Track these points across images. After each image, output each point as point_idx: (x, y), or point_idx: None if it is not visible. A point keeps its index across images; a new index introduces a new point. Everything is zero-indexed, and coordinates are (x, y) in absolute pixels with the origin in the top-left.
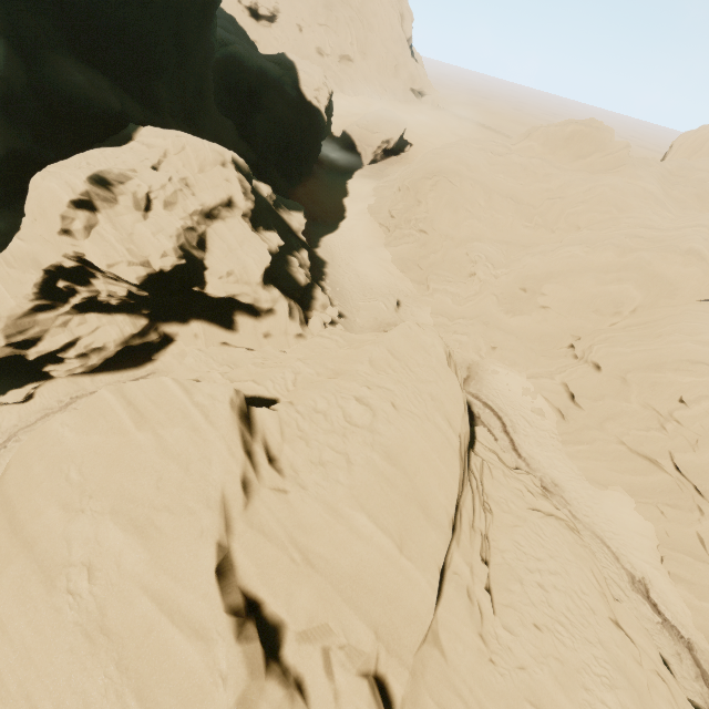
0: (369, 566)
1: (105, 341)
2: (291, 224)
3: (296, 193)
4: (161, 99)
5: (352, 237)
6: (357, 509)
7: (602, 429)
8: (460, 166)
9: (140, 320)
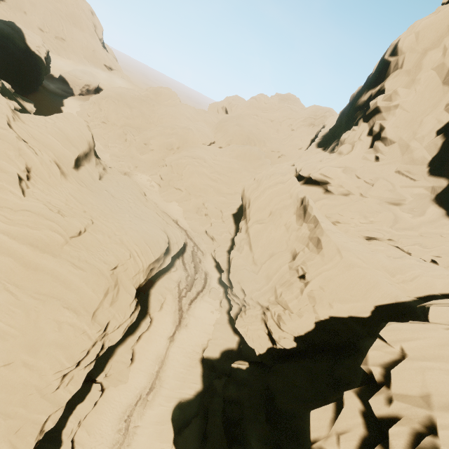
0: (52, 144)
1: None
2: (26, 107)
3: (28, 97)
4: None
5: None
6: (49, 134)
7: (169, 185)
8: (117, 96)
9: None
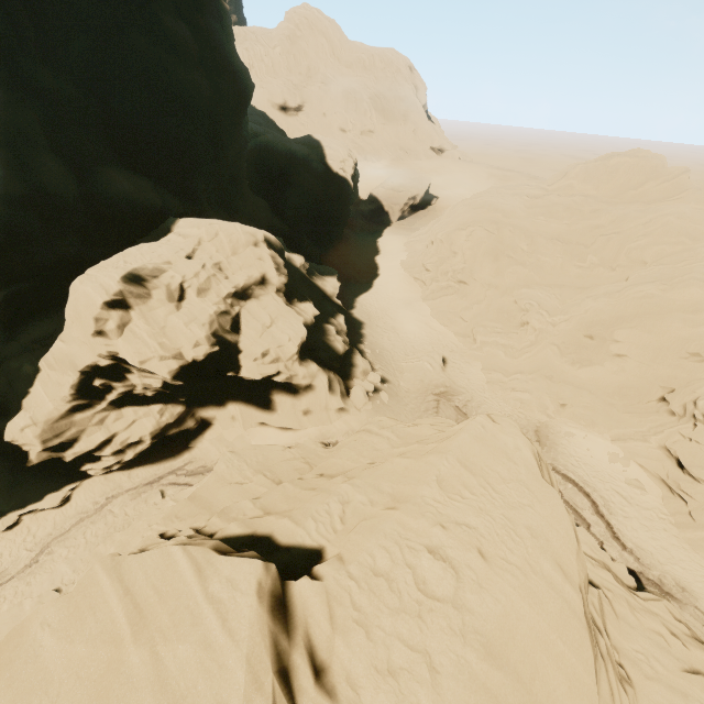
0: None
1: (141, 435)
2: (326, 289)
3: (328, 257)
4: (198, 190)
5: (388, 294)
6: None
7: None
8: (495, 214)
9: (176, 408)
